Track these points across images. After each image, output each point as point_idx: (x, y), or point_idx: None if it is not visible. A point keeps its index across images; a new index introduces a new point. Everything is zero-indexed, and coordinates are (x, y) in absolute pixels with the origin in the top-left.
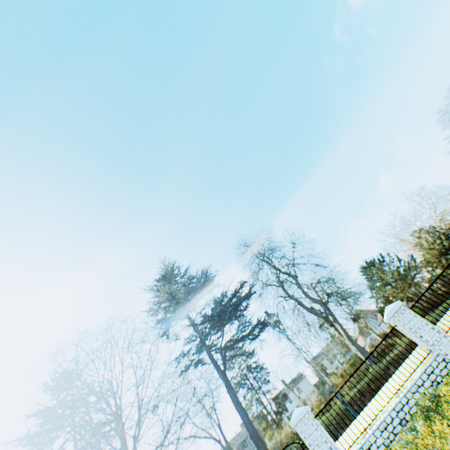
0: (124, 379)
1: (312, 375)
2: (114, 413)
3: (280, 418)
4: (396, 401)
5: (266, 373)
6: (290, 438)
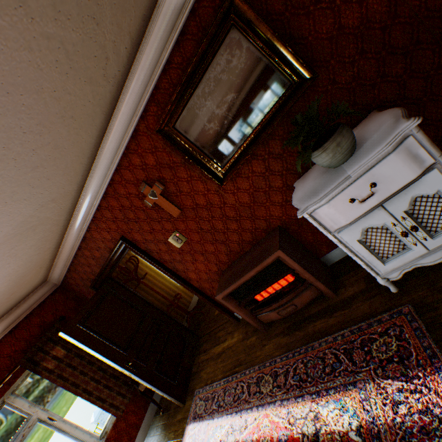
0: None
1: None
2: None
3: None
4: None
5: None
6: None
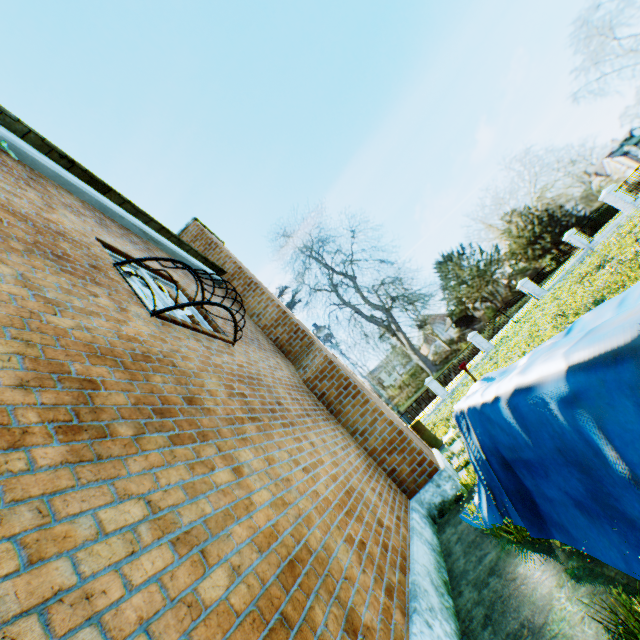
0: None
1: None
2: None
3: None
4: None
5: None
6: None
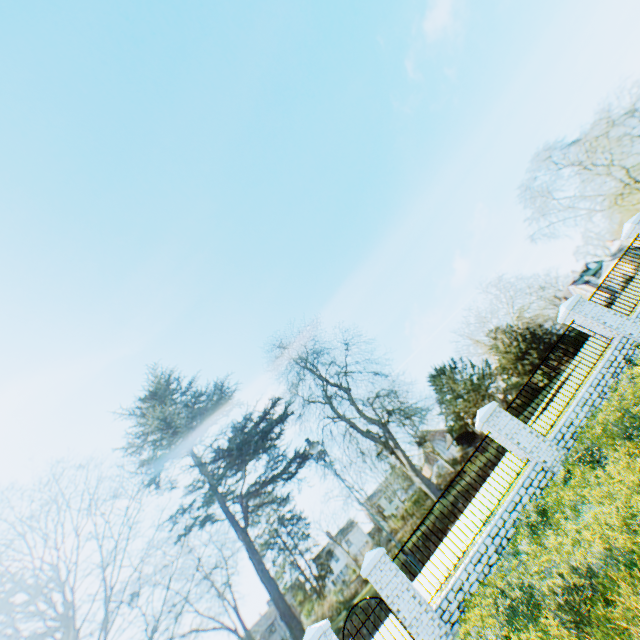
0: (84, 556)
1: (370, 519)
2: (66, 612)
3: (327, 581)
4: (492, 524)
5: (310, 522)
6: (339, 607)
